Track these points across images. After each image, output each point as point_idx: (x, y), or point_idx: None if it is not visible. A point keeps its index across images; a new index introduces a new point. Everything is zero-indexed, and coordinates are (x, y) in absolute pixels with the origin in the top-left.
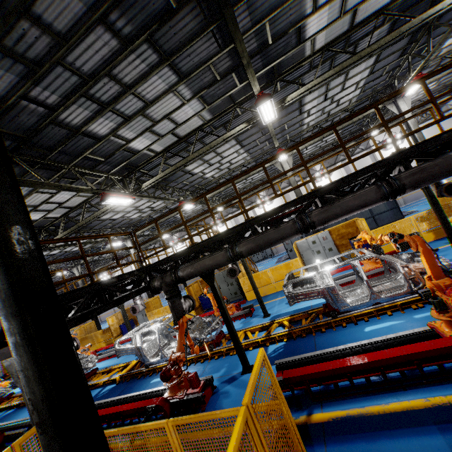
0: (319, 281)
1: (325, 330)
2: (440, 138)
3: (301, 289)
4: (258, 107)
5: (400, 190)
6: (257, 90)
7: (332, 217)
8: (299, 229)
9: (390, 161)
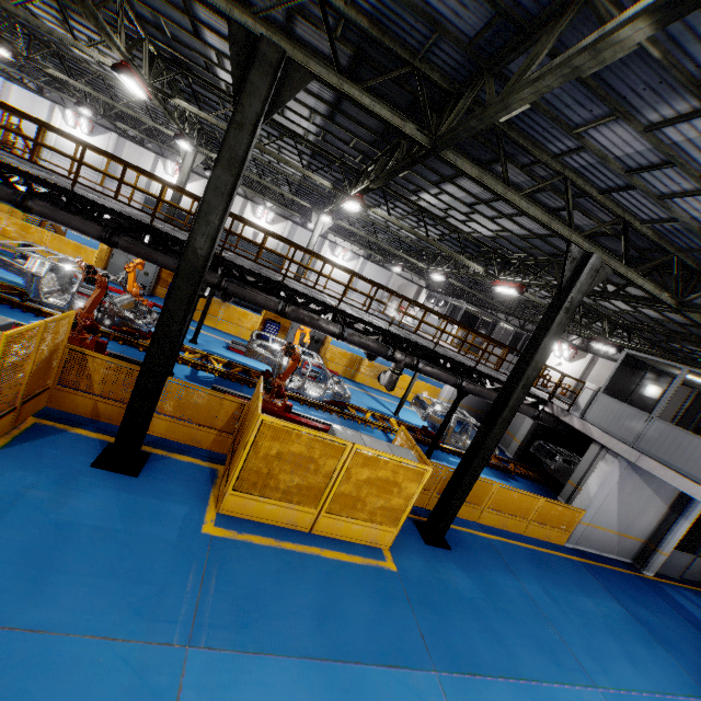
0: (33, 264)
1: (6, 304)
2: (179, 242)
3: (7, 257)
4: (114, 71)
5: (114, 244)
6: (121, 57)
7: (53, 219)
8: (15, 202)
9: (140, 225)
